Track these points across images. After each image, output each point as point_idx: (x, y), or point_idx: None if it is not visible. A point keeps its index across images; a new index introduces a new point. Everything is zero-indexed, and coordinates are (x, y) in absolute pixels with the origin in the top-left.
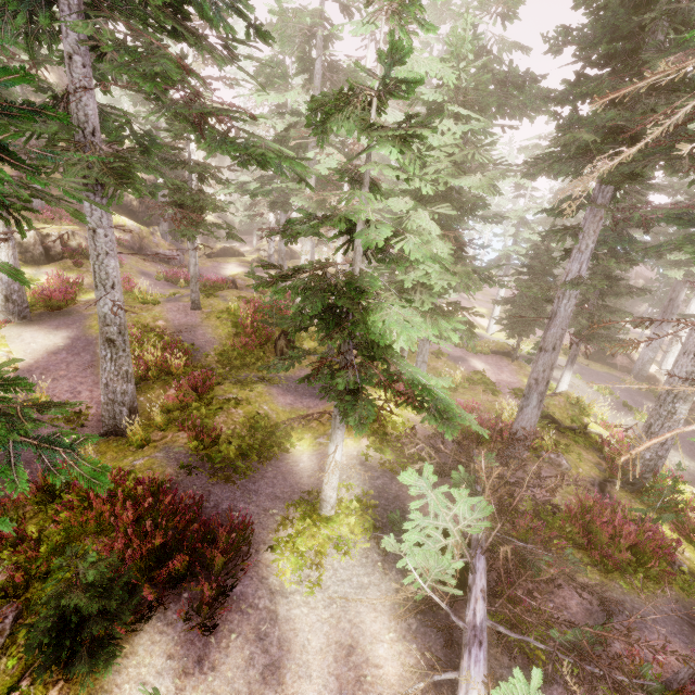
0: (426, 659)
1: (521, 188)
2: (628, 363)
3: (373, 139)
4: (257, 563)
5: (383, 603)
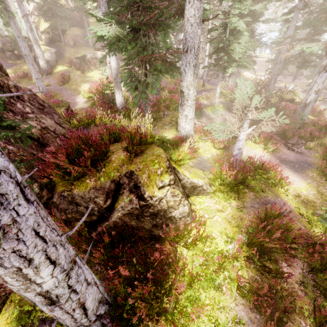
0: (239, 120)
1: (287, 3)
2: (325, 84)
3: (234, 3)
4: (203, 111)
5: (230, 116)
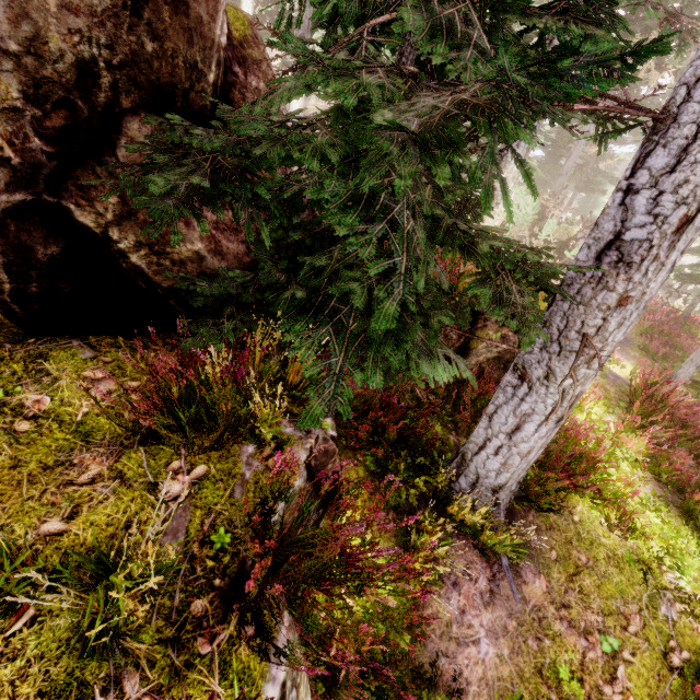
0: None
1: None
2: None
3: None
4: None
5: None
